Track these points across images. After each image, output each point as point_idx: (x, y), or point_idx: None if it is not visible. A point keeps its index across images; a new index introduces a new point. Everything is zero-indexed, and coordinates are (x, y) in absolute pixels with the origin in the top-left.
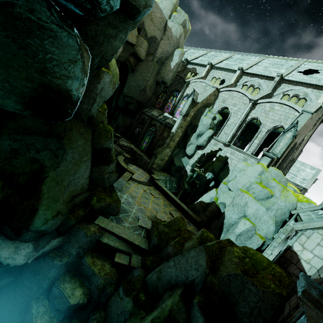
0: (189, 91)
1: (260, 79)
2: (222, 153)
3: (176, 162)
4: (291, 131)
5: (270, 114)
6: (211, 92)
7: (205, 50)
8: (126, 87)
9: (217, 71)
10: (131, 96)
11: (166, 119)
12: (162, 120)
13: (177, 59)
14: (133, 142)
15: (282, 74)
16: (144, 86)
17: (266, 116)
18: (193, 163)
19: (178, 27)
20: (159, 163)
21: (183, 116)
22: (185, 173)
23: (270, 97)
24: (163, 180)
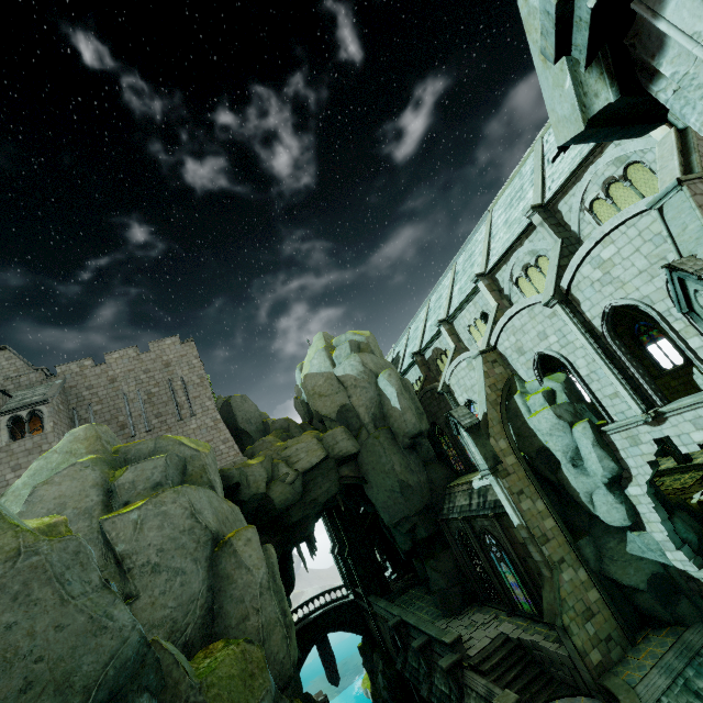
0: (462, 396)
1: (520, 248)
2: (681, 446)
3: (629, 577)
4: (698, 290)
5: (619, 273)
6: (480, 370)
7: (423, 307)
8: (380, 512)
9: (461, 316)
10: (401, 517)
11: (486, 497)
12: (483, 508)
13: (392, 390)
14: (498, 601)
15: (533, 205)
16: (397, 482)
17: (617, 285)
18: (666, 534)
19: (350, 360)
20: (594, 631)
21: (492, 472)
22: (697, 584)
23: (577, 240)
24: (671, 693)
